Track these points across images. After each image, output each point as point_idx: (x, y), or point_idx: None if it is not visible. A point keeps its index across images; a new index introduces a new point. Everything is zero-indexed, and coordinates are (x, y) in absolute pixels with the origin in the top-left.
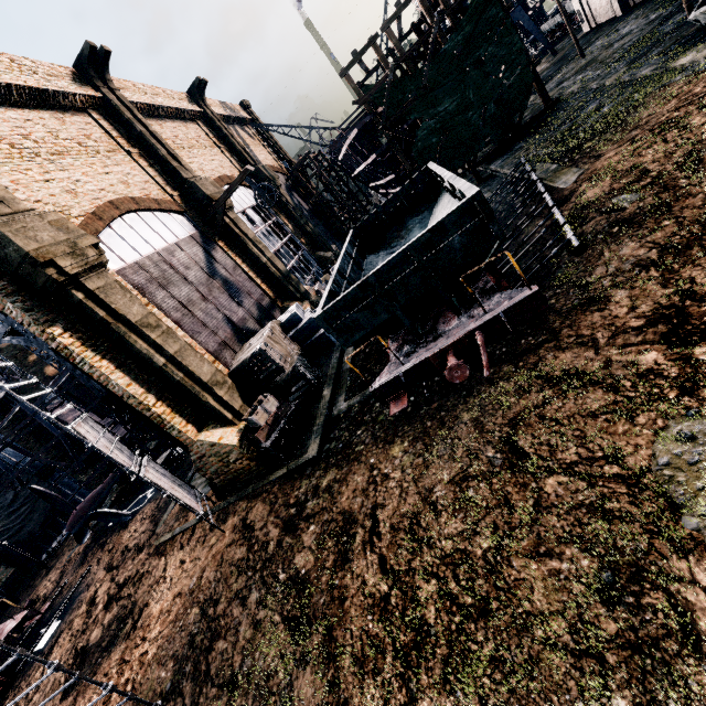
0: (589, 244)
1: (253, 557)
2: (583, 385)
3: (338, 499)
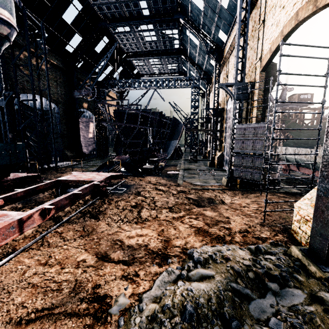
0: None
1: None
2: None
3: None
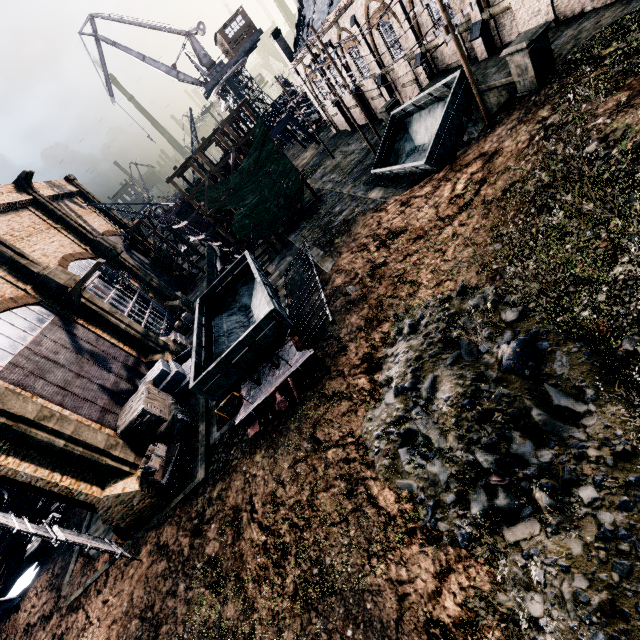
0: (339, 313)
1: (173, 564)
2: (340, 399)
3: (227, 501)
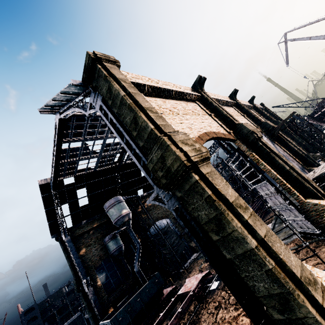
0: None
1: None
2: None
3: None
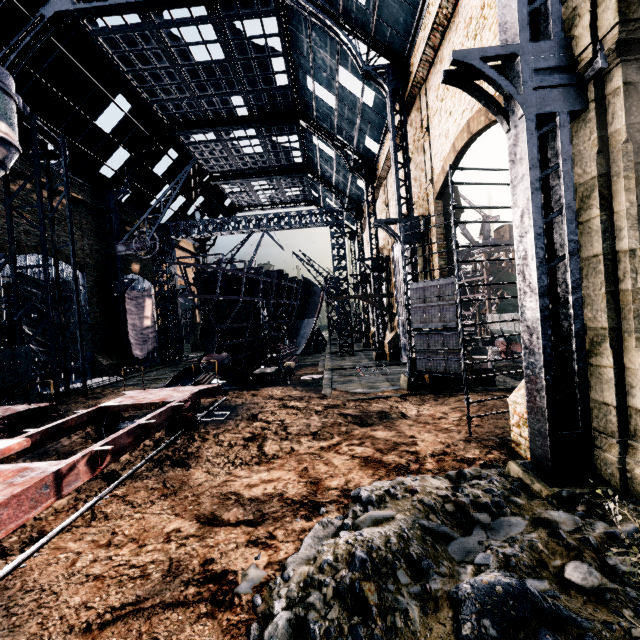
0: None
1: None
2: None
3: None
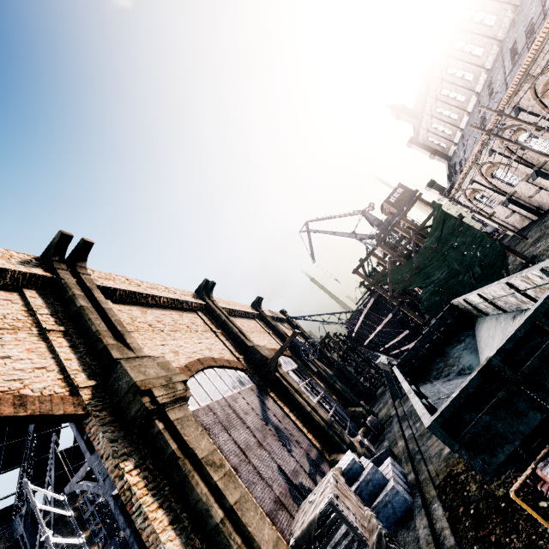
0: None
1: None
2: None
3: None
